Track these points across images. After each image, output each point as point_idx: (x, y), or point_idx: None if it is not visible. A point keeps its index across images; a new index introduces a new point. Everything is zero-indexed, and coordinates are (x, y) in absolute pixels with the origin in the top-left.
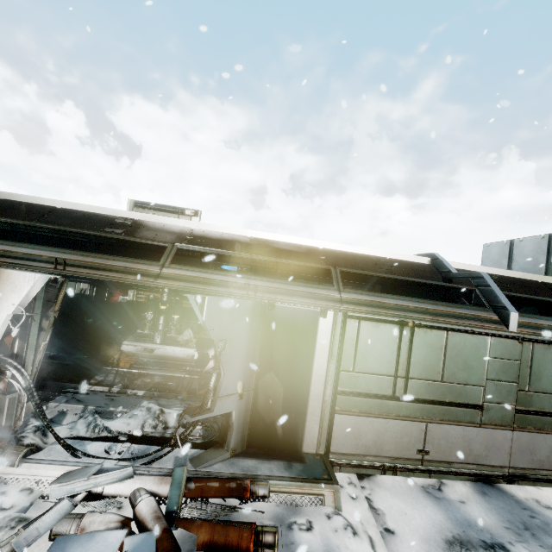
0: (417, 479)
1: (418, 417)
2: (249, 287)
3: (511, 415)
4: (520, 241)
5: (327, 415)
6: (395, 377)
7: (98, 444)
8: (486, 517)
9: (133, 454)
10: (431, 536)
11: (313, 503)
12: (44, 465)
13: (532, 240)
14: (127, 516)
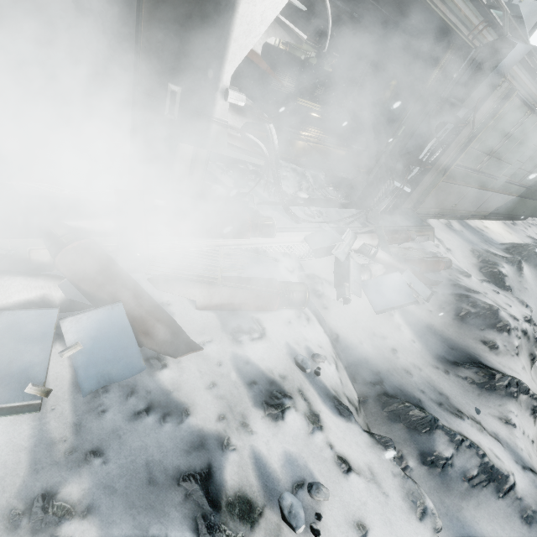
0: (441, 221)
1: (471, 185)
2: (468, 25)
3: (502, 183)
4: (520, 2)
5: (431, 182)
6: (488, 155)
7: (292, 209)
8: (473, 238)
9: (327, 217)
10: (464, 250)
11: (425, 240)
12: (286, 233)
13: (531, 5)
14: (358, 262)
